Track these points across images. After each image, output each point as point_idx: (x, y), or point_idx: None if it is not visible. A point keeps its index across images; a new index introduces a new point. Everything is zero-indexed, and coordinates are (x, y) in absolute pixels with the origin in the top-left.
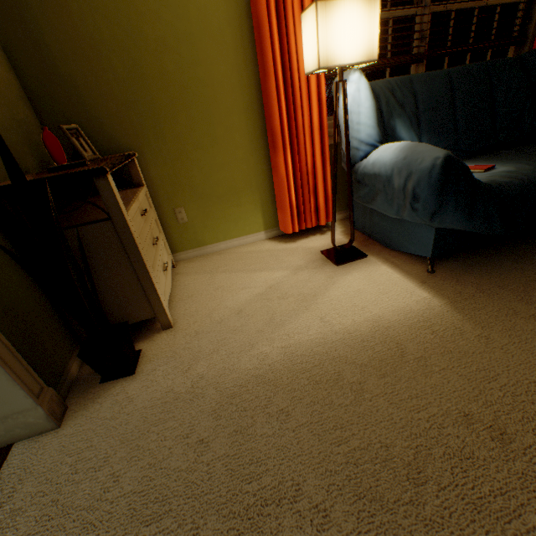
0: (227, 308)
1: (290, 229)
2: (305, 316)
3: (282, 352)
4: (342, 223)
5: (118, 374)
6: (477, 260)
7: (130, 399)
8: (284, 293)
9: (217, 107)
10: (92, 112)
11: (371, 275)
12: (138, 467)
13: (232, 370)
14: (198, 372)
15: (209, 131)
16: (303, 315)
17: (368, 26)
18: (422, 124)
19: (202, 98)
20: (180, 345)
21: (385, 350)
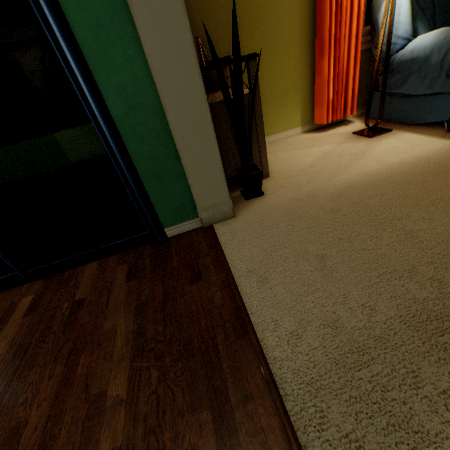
0: (301, 165)
1: (325, 121)
2: (363, 161)
3: (358, 176)
4: (358, 118)
5: (254, 195)
6: None
7: (269, 203)
8: (338, 154)
9: (280, 25)
10: (199, 33)
11: (400, 139)
12: (301, 221)
13: (329, 186)
14: (305, 190)
15: (273, 45)
16: (361, 161)
17: None
18: (436, 25)
19: (271, 18)
20: (282, 182)
21: (432, 167)
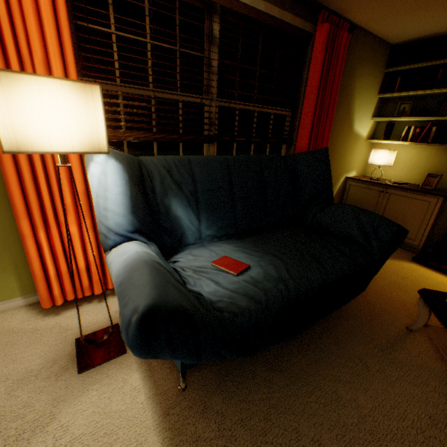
0: None
1: (47, 303)
2: None
3: None
4: None
5: None
6: (236, 363)
7: None
8: None
9: None
10: None
11: (112, 395)
12: None
13: None
14: None
15: None
16: None
17: (86, 114)
18: (201, 203)
19: None
20: None
21: None
